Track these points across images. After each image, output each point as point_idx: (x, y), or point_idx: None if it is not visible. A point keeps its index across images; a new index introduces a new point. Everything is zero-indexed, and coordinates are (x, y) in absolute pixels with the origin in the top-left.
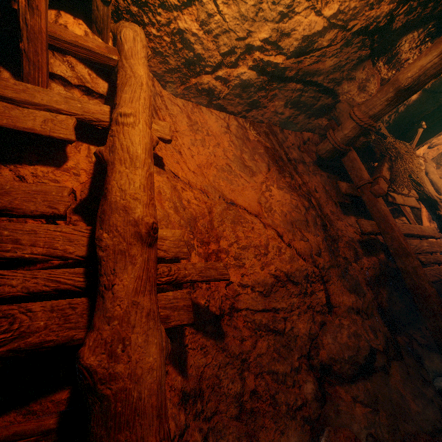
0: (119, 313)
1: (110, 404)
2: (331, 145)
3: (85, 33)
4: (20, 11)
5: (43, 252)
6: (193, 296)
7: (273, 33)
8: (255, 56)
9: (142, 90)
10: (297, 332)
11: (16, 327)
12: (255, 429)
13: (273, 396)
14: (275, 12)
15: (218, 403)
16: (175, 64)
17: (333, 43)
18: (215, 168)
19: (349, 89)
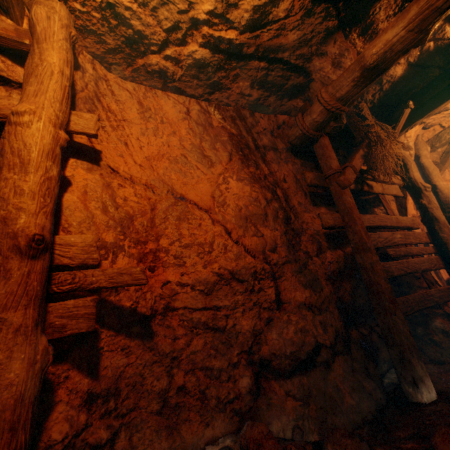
0: None
1: None
2: (300, 131)
3: None
4: None
5: None
6: (115, 299)
7: (217, 4)
8: (204, 32)
9: (52, 80)
10: (239, 329)
11: None
12: (178, 422)
13: (203, 391)
14: None
15: (138, 400)
16: (115, 43)
17: (292, 13)
18: (167, 160)
19: (321, 66)
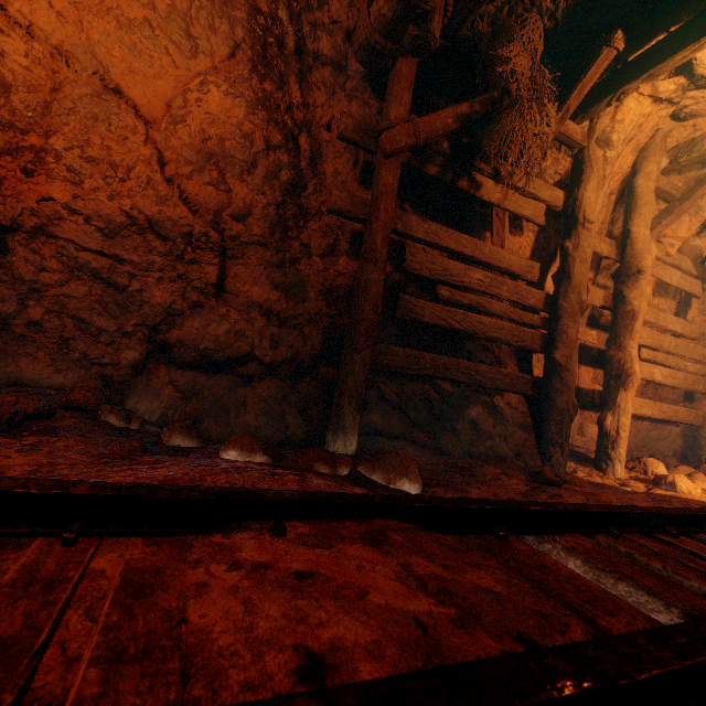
0: None
1: None
2: (364, 32)
3: None
4: None
5: None
6: None
7: None
8: None
9: None
10: (148, 298)
11: None
12: (19, 353)
13: (65, 339)
14: None
15: None
16: None
17: None
18: (114, 21)
19: None
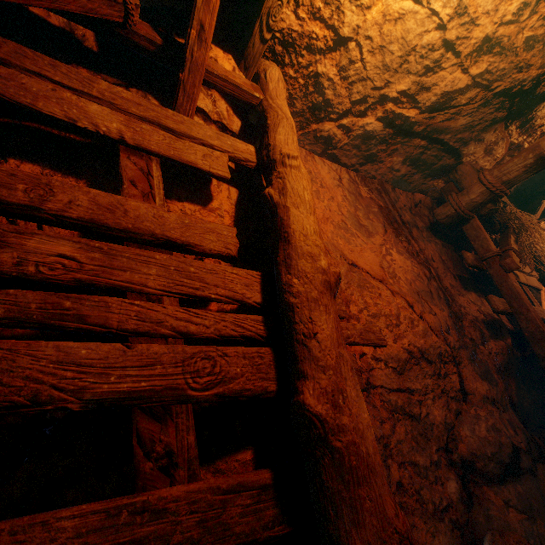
0: (330, 362)
1: (343, 457)
2: (453, 210)
3: (233, 68)
4: (189, 42)
5: (226, 294)
6: None
7: (412, 86)
8: (387, 108)
9: (293, 132)
10: (432, 419)
11: (218, 370)
12: None
13: (418, 492)
14: (420, 65)
15: None
16: (301, 108)
17: (472, 101)
18: (331, 224)
19: (474, 151)
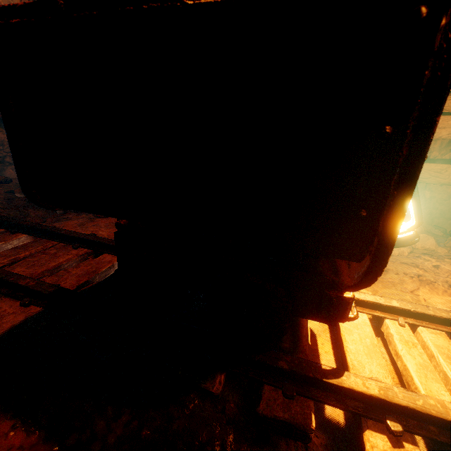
0: None
1: None
2: None
3: None
4: None
5: None
6: None
7: None
8: None
9: None
10: None
11: None
12: None
13: None
14: None
15: None
16: None
17: None
18: None
19: None
